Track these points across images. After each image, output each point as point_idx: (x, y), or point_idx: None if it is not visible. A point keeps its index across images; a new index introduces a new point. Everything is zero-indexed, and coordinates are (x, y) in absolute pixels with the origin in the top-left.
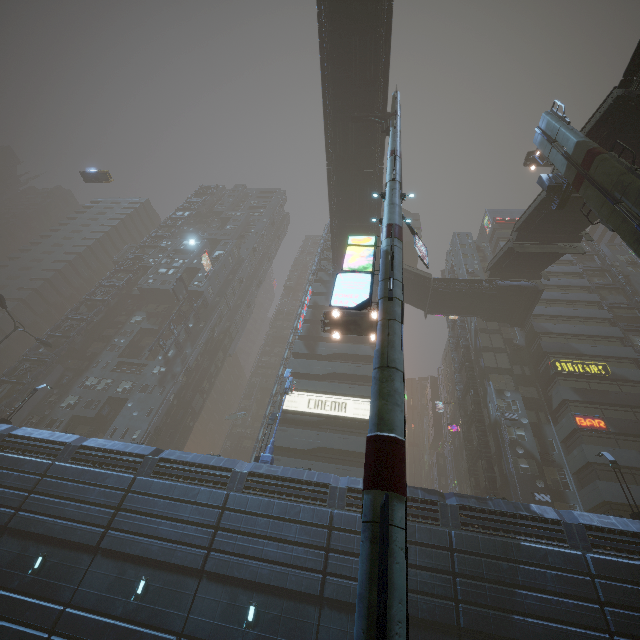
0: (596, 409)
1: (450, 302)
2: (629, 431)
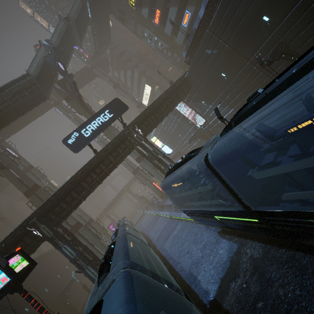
0: (153, 3)
1: (104, 37)
2: (162, 0)
